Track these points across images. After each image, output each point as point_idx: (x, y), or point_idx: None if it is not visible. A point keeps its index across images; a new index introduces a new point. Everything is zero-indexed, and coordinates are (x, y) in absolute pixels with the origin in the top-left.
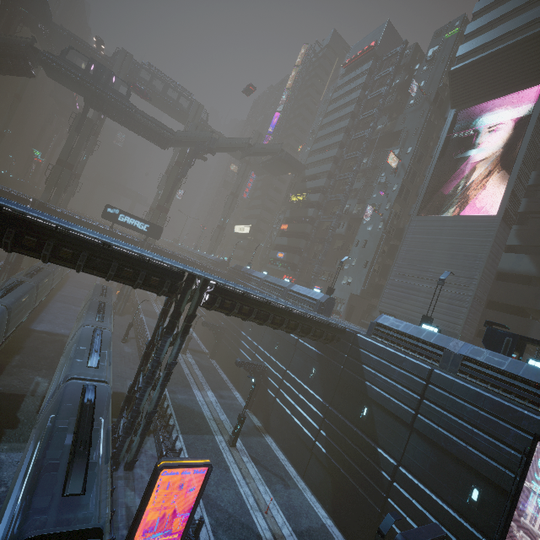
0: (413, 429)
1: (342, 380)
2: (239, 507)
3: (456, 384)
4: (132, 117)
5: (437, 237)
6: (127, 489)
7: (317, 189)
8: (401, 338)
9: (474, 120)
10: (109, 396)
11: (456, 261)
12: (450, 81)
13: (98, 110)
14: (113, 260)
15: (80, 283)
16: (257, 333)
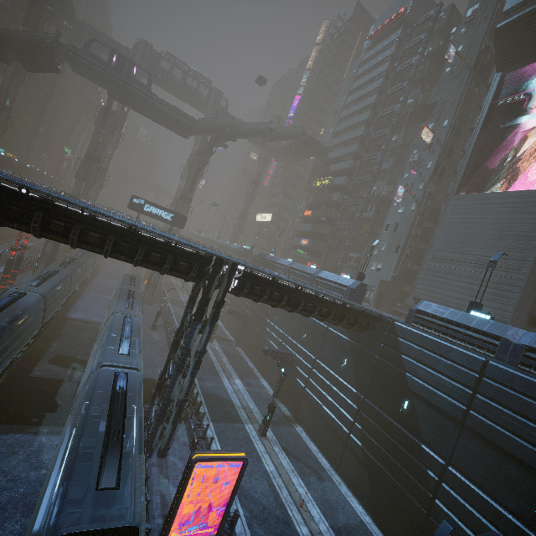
0: (464, 426)
1: (378, 371)
2: (273, 499)
3: (518, 378)
4: (153, 107)
5: (480, 216)
6: (161, 477)
7: (342, 172)
8: (446, 326)
9: (522, 84)
10: (140, 382)
11: (503, 241)
12: (495, 40)
13: (121, 101)
14: (140, 244)
15: (111, 274)
16: (284, 321)
